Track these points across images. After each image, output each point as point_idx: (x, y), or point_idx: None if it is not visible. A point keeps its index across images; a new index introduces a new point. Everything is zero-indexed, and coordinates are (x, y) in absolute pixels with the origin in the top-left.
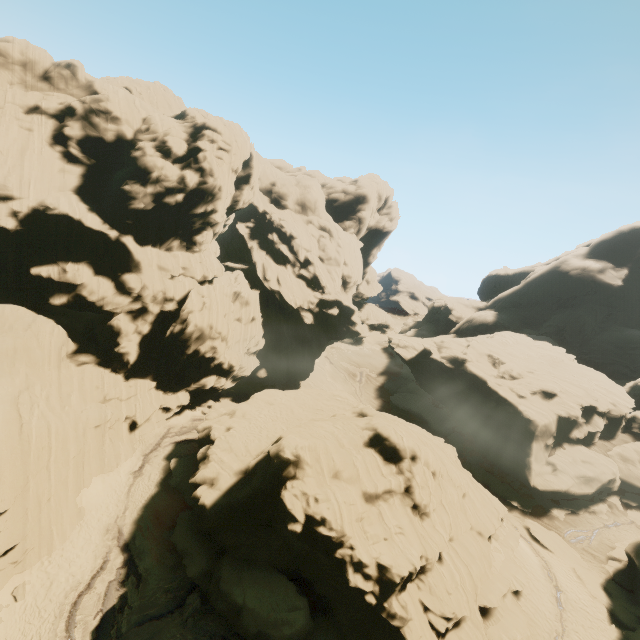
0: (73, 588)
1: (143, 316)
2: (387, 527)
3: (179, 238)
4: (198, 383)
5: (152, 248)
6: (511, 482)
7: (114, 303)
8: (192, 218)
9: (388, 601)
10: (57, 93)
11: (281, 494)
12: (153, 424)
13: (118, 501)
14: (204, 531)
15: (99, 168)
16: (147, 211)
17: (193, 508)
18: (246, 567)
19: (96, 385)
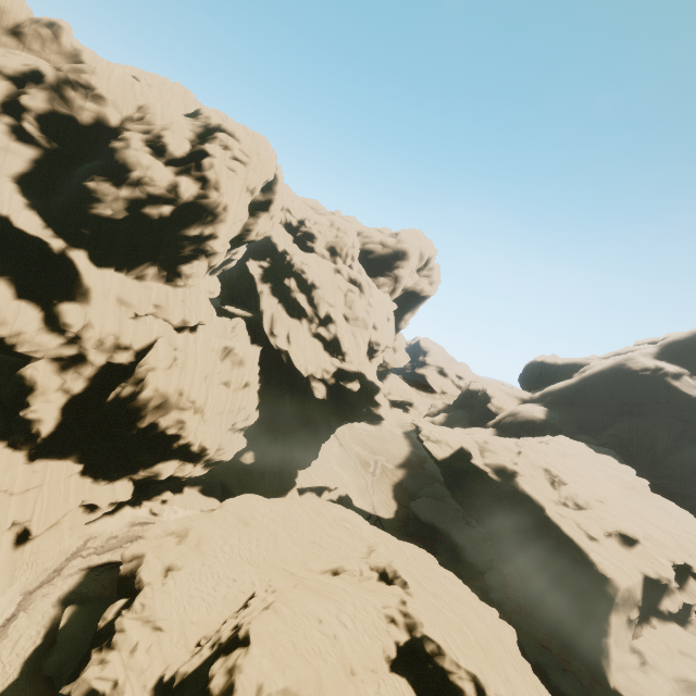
0: None
1: (77, 367)
2: None
3: (158, 264)
4: (150, 470)
5: (115, 272)
6: (578, 671)
7: (34, 343)
8: (181, 241)
9: None
10: (26, 54)
11: None
12: (62, 532)
13: None
14: None
15: (62, 156)
16: (116, 221)
17: None
18: None
19: None
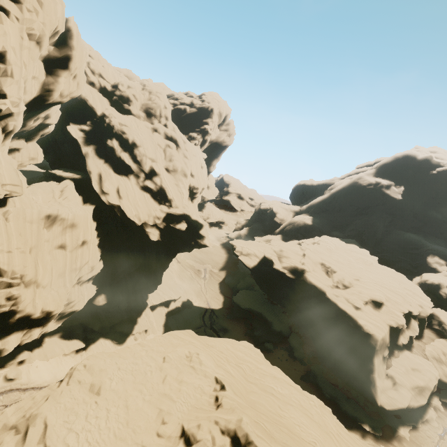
0: None
1: None
2: None
3: None
4: None
5: None
6: (356, 397)
7: None
8: None
9: None
10: None
11: None
12: None
13: None
14: None
15: None
16: None
17: None
18: None
19: None
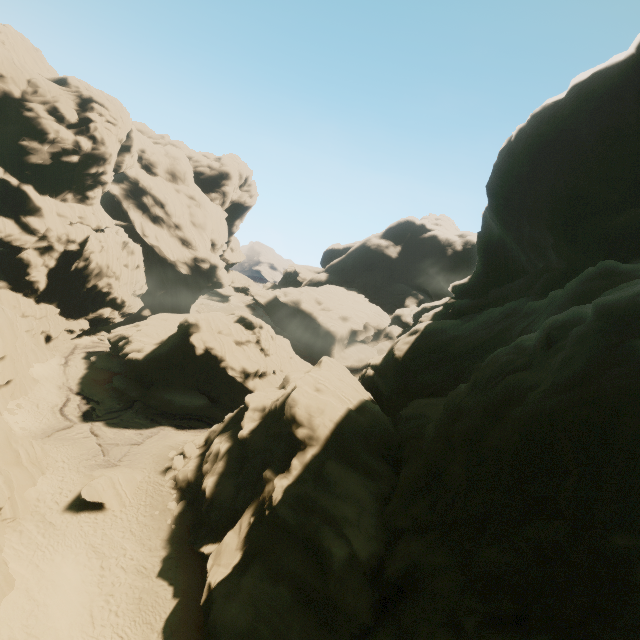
0: (54, 406)
1: (49, 253)
2: (247, 354)
3: (73, 192)
4: (96, 313)
5: (49, 198)
6: None
7: (22, 240)
8: (85, 176)
9: (248, 380)
10: None
11: (191, 338)
12: (62, 341)
13: (59, 376)
14: (137, 376)
15: None
16: (45, 166)
17: (128, 365)
18: (169, 387)
19: (13, 305)
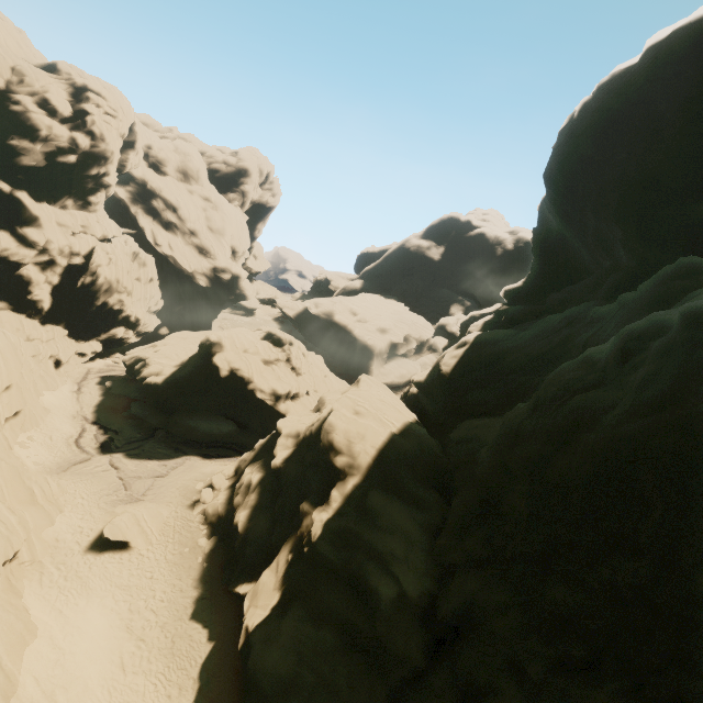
0: (69, 438)
1: (52, 268)
2: (277, 374)
3: (73, 197)
4: (108, 333)
5: (47, 205)
6: None
7: (20, 254)
8: (85, 179)
9: (279, 403)
10: None
11: (214, 359)
12: (73, 365)
13: (72, 405)
14: (157, 402)
15: None
16: (39, 168)
17: (146, 390)
18: (192, 413)
19: (16, 327)
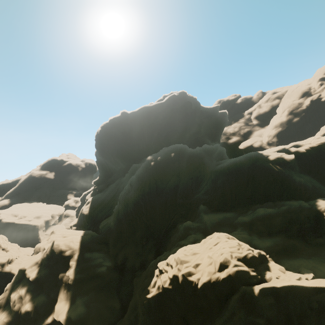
0: None
1: None
2: None
3: None
4: None
5: None
6: None
7: None
8: None
9: (5, 267)
10: None
11: None
12: None
13: None
14: None
15: None
16: None
17: None
18: None
19: None
